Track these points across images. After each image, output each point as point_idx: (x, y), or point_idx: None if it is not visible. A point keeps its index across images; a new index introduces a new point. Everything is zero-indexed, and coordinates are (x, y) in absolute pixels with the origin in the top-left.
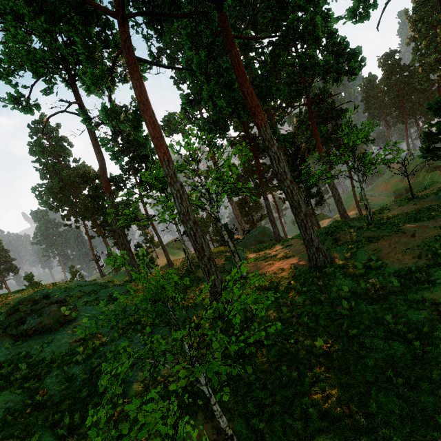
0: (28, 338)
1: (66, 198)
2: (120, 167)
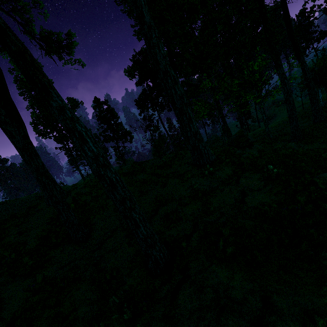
0: (252, 146)
1: (55, 125)
2: (142, 92)
